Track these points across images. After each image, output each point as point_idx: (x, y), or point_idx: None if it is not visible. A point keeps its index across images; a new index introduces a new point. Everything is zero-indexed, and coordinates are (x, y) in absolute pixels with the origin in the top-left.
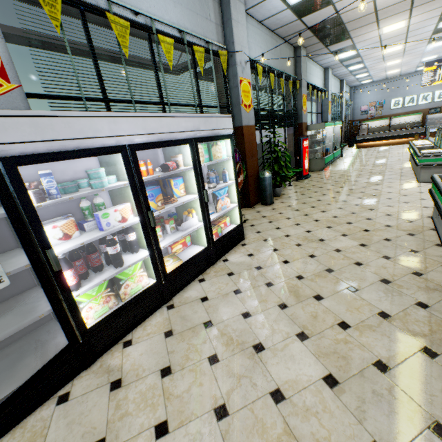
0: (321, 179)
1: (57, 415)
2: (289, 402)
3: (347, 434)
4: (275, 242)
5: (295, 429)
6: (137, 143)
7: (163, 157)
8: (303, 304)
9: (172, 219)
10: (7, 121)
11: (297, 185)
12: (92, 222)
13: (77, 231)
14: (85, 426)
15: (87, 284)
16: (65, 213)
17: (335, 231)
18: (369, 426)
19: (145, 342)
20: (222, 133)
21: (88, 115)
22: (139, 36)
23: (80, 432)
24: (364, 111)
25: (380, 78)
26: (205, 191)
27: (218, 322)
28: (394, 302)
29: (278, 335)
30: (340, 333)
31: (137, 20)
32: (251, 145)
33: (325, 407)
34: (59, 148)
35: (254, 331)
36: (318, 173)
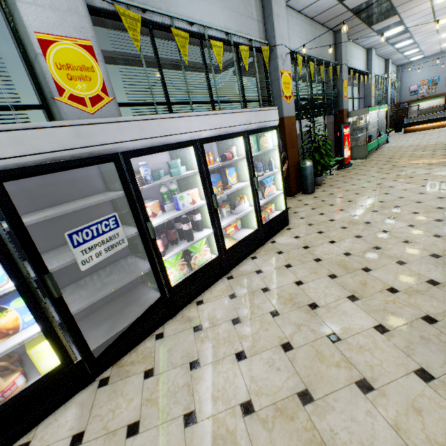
0: (364, 166)
1: (158, 345)
2: (344, 342)
3: (397, 363)
4: (320, 225)
5: (351, 359)
6: (204, 137)
7: (217, 150)
8: (352, 274)
9: (227, 203)
10: (124, 125)
11: (338, 174)
12: (169, 204)
13: (160, 211)
14: (181, 352)
15: (170, 253)
16: (147, 198)
17: (381, 215)
18: (416, 358)
19: (214, 301)
20: (269, 125)
21: (171, 117)
22: (195, 44)
23: (178, 356)
24: (414, 91)
25: (434, 52)
26: (255, 178)
27: (274, 288)
28: (443, 272)
29: (330, 297)
30: (389, 296)
31: (192, 29)
32: (291, 135)
33: (377, 345)
34: (154, 144)
35: (308, 295)
36: (360, 161)
